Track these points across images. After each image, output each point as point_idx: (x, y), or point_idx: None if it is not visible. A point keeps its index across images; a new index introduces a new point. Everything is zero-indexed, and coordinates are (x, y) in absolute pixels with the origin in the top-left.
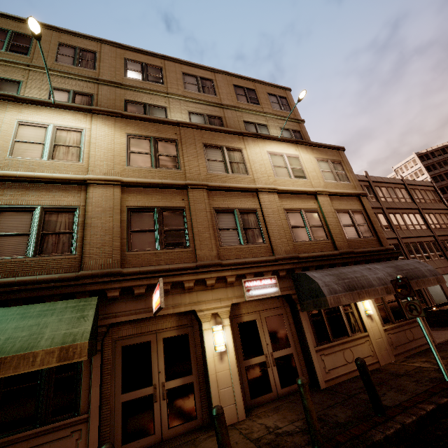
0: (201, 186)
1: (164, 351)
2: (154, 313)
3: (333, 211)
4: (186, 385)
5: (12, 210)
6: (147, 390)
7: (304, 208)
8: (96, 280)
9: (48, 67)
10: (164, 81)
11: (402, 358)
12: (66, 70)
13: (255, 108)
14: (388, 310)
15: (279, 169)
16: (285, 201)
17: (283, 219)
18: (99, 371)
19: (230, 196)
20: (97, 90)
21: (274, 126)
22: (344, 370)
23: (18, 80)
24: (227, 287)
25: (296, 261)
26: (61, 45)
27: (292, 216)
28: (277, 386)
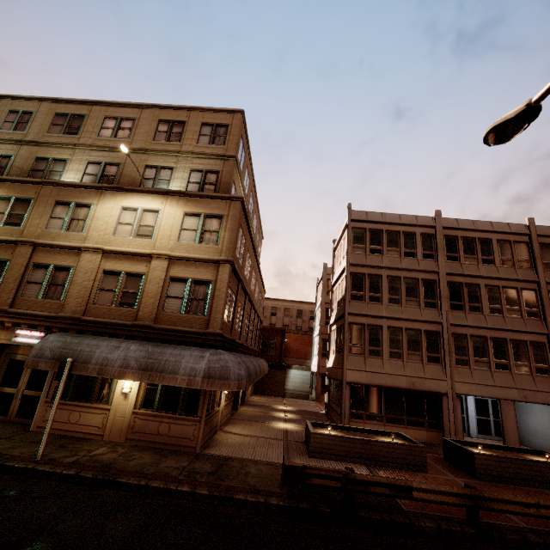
0: (29, 243)
1: None
2: None
3: (162, 278)
4: None
5: None
6: None
7: (129, 271)
8: None
9: None
10: (80, 131)
11: (131, 444)
12: (4, 136)
13: (170, 147)
14: (160, 397)
15: (124, 226)
16: (110, 261)
17: (92, 280)
18: None
19: (55, 253)
20: (18, 151)
21: (183, 168)
22: (61, 426)
23: None
24: (3, 330)
25: (71, 322)
26: (10, 113)
27: (108, 278)
28: (13, 414)
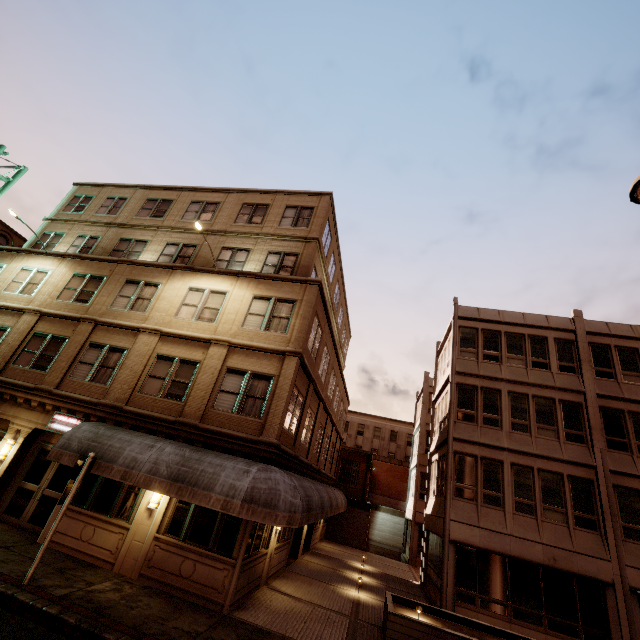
0: (91, 320)
1: None
2: None
3: (218, 368)
4: None
5: None
6: None
7: (184, 357)
8: None
9: (86, 220)
10: (166, 214)
11: (144, 584)
12: (97, 219)
13: (250, 230)
14: (190, 520)
15: (187, 307)
16: (166, 345)
17: (143, 365)
18: None
19: (114, 332)
20: (106, 233)
21: (261, 250)
22: (70, 542)
23: (64, 233)
24: (43, 413)
25: (111, 411)
26: (108, 199)
27: (161, 364)
28: (27, 518)
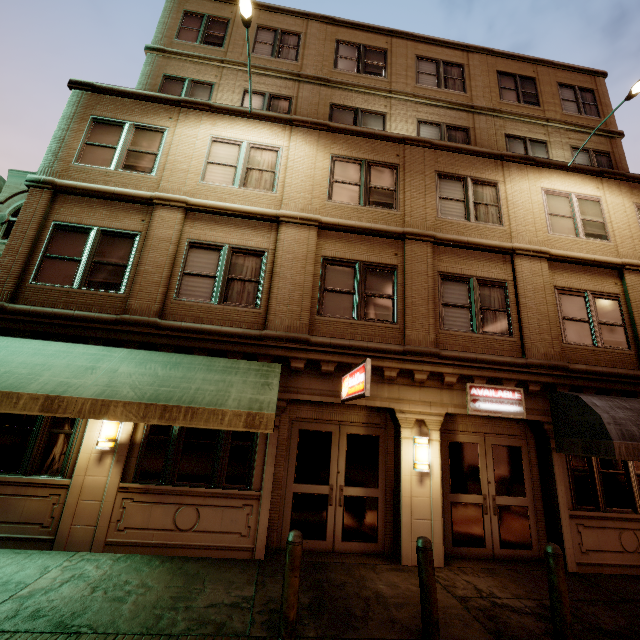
0: (426, 237)
1: (346, 449)
2: (344, 399)
3: None
4: (369, 498)
5: (201, 246)
6: (322, 488)
7: (594, 290)
8: (281, 344)
9: (243, 62)
10: (387, 72)
11: None
12: (262, 64)
13: (529, 112)
14: None
15: (559, 219)
16: (559, 274)
17: (550, 303)
18: (274, 449)
19: (467, 256)
20: (297, 91)
21: (559, 143)
22: (614, 559)
23: (211, 83)
24: (442, 388)
25: (562, 374)
26: (259, 29)
27: (568, 301)
28: (494, 543)
